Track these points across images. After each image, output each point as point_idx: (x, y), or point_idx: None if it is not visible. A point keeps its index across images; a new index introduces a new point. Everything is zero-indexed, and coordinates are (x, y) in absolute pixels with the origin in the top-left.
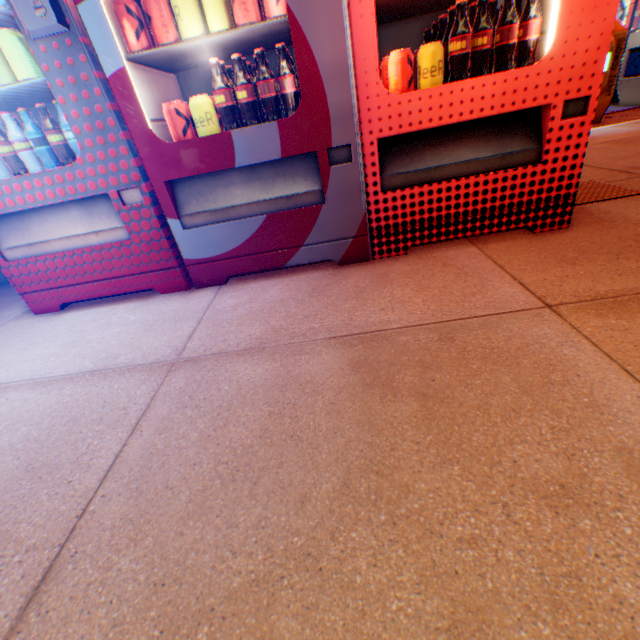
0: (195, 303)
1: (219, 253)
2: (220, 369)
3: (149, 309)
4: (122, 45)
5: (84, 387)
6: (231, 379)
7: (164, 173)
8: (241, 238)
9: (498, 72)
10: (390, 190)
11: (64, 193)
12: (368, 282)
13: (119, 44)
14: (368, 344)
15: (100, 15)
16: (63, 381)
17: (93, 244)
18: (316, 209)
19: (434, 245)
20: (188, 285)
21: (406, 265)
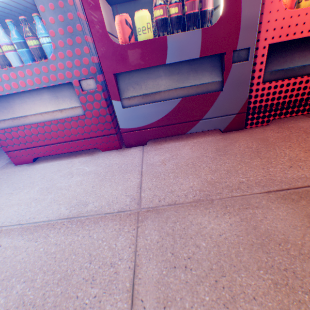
0: (130, 158)
1: (144, 124)
2: (184, 221)
3: (97, 162)
4: None
5: (65, 235)
6: (201, 233)
7: (114, 67)
8: (161, 114)
9: None
10: (267, 81)
11: (39, 81)
12: (256, 144)
13: None
14: (309, 199)
15: None
16: (46, 227)
17: (58, 118)
18: (215, 94)
19: (282, 119)
20: (120, 145)
21: (275, 132)
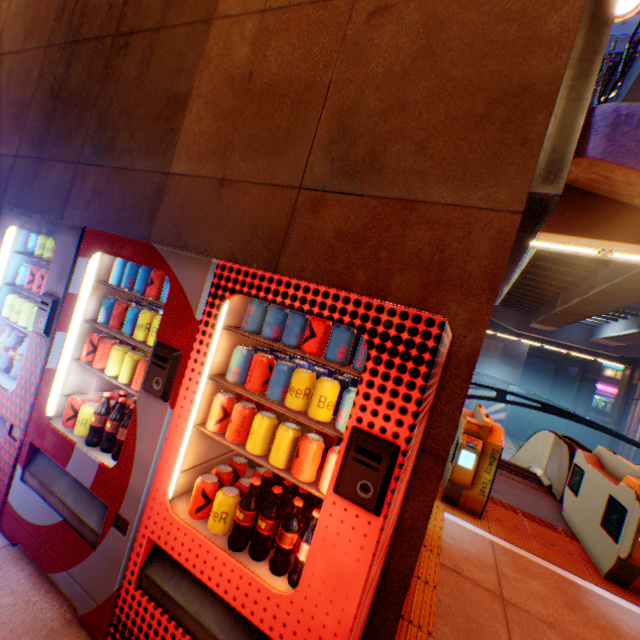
0: None
1: (26, 516)
2: None
3: None
4: (83, 351)
5: None
6: None
7: (36, 434)
8: (42, 519)
9: (271, 559)
10: (145, 587)
11: None
12: None
13: (79, 350)
14: None
15: (63, 340)
16: None
17: None
18: (90, 548)
19: None
20: (1, 518)
21: None
